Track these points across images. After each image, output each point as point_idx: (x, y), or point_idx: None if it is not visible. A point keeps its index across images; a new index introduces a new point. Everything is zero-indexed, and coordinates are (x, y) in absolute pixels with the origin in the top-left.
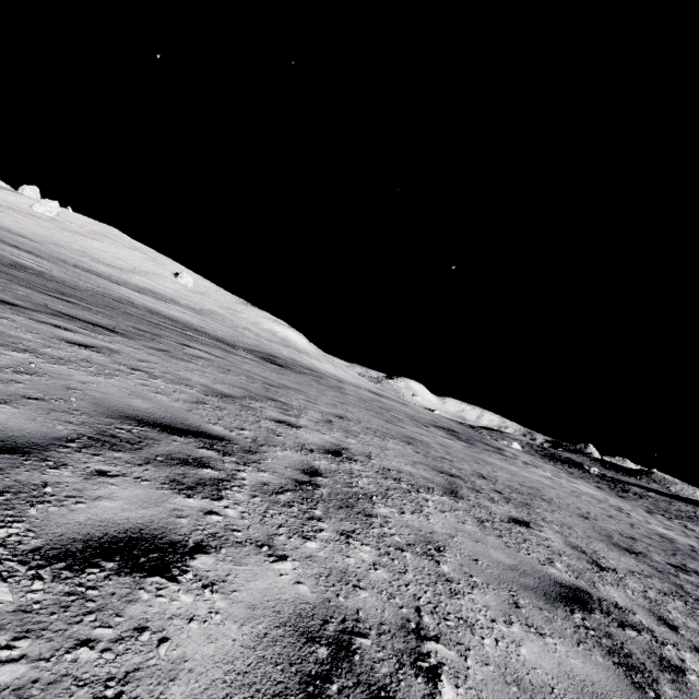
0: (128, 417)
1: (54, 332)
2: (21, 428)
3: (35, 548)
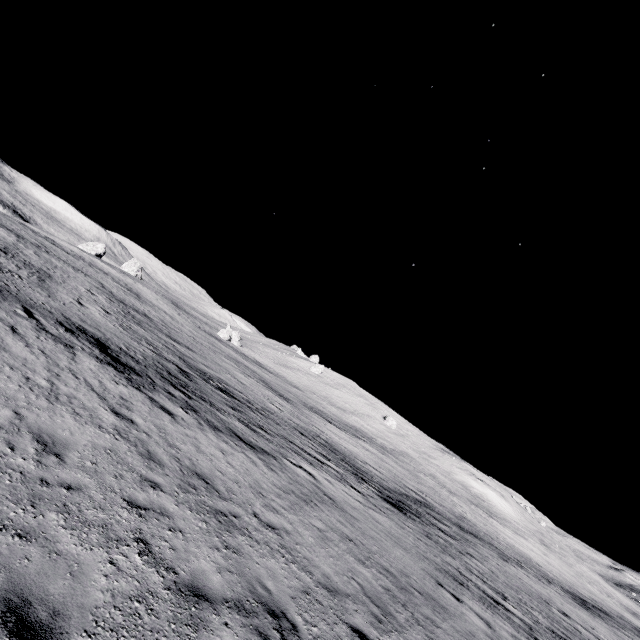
0: (194, 471)
1: (218, 443)
2: (165, 461)
3: (144, 475)
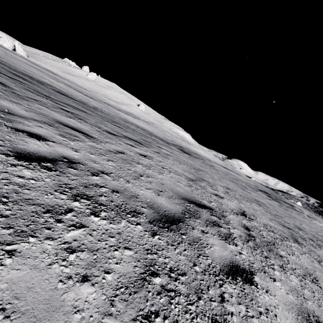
0: (184, 198)
1: (133, 149)
2: (172, 208)
3: (220, 269)
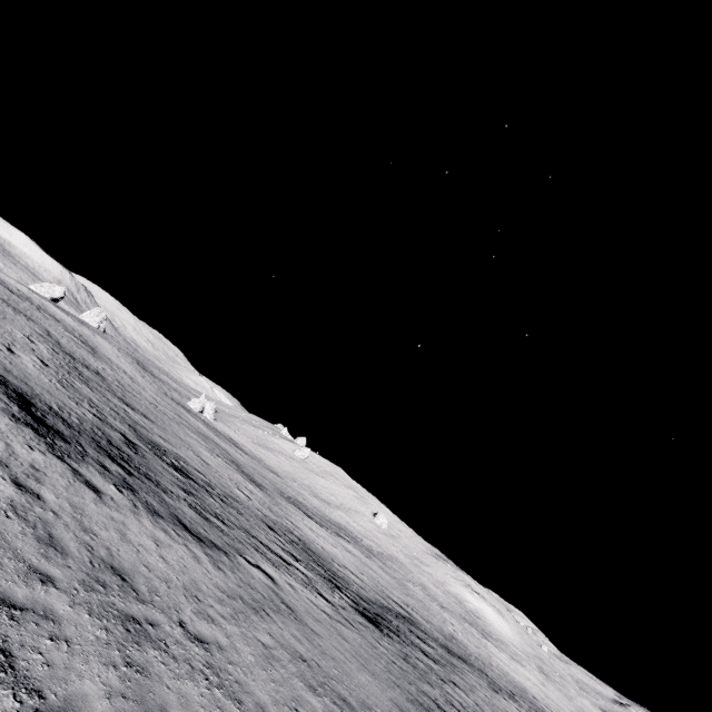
0: (110, 564)
1: (153, 531)
2: (72, 549)
3: (34, 565)
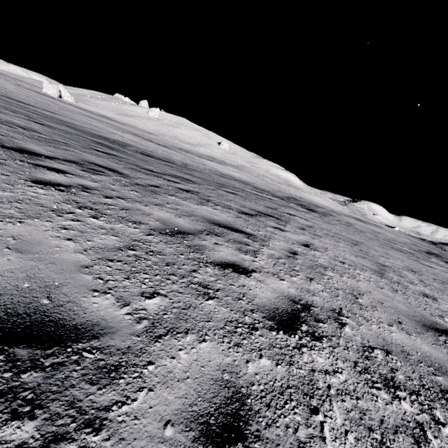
0: (425, 326)
1: (289, 237)
2: (446, 359)
3: None
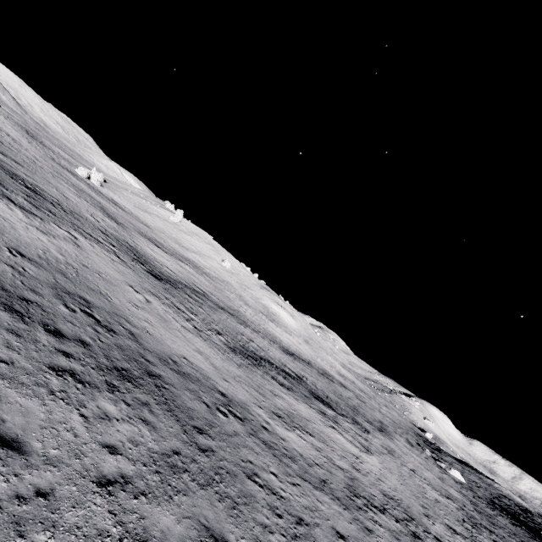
0: None
1: None
2: None
3: None
